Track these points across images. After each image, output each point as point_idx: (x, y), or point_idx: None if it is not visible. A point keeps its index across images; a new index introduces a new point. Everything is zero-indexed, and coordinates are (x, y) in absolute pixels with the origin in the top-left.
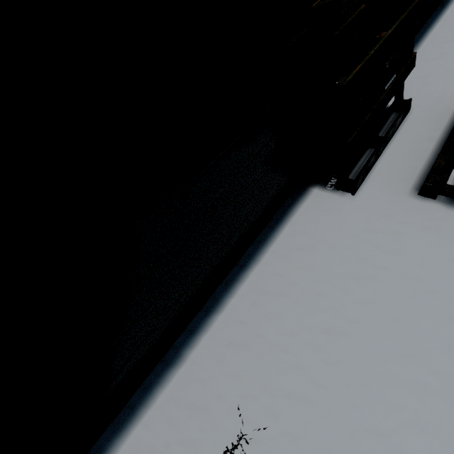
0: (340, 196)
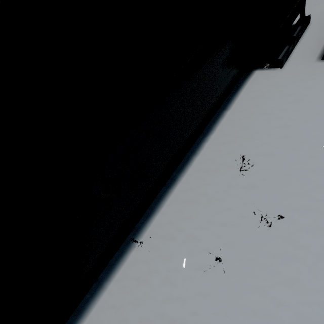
0: (273, 70)
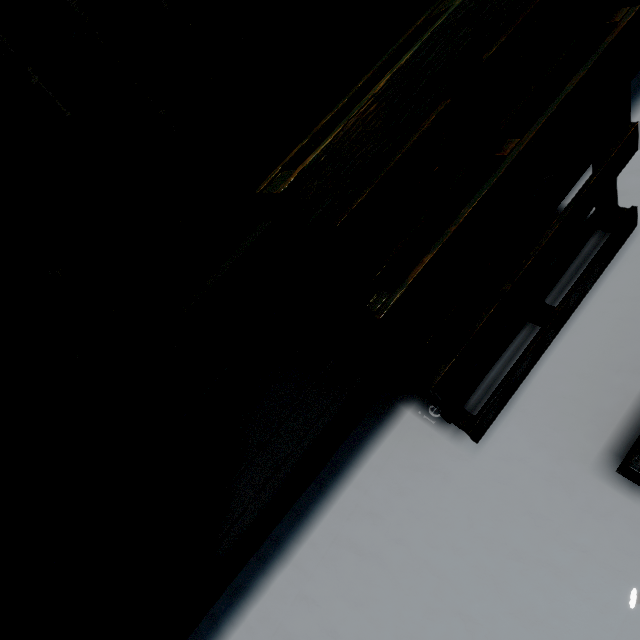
0: (450, 438)
